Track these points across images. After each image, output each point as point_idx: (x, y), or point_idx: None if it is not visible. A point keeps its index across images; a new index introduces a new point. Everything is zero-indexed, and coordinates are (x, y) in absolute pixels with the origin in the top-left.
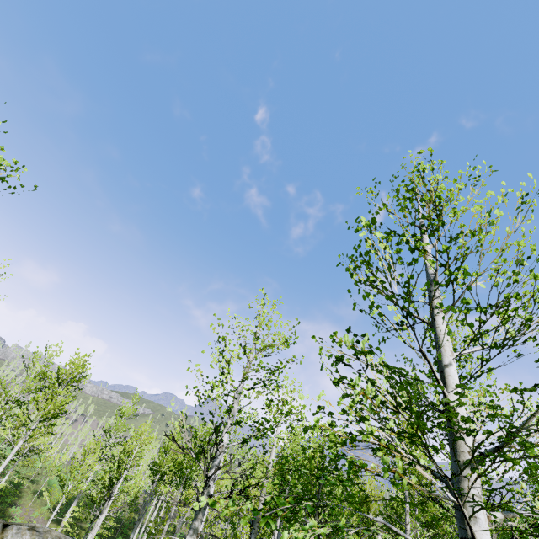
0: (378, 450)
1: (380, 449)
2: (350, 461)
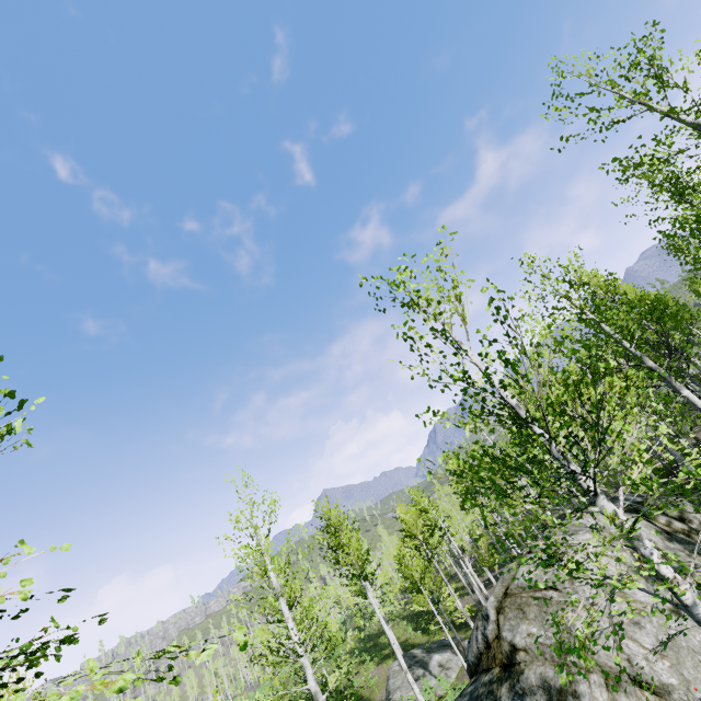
0: None
1: None
2: None
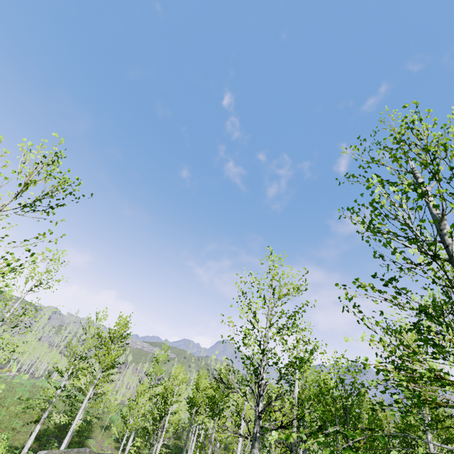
0: (447, 385)
1: (449, 384)
2: (419, 396)
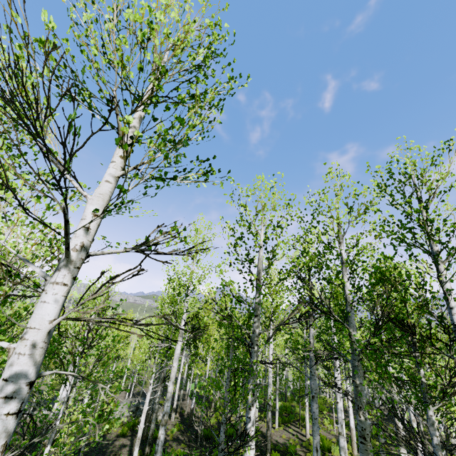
0: None
1: None
2: None
